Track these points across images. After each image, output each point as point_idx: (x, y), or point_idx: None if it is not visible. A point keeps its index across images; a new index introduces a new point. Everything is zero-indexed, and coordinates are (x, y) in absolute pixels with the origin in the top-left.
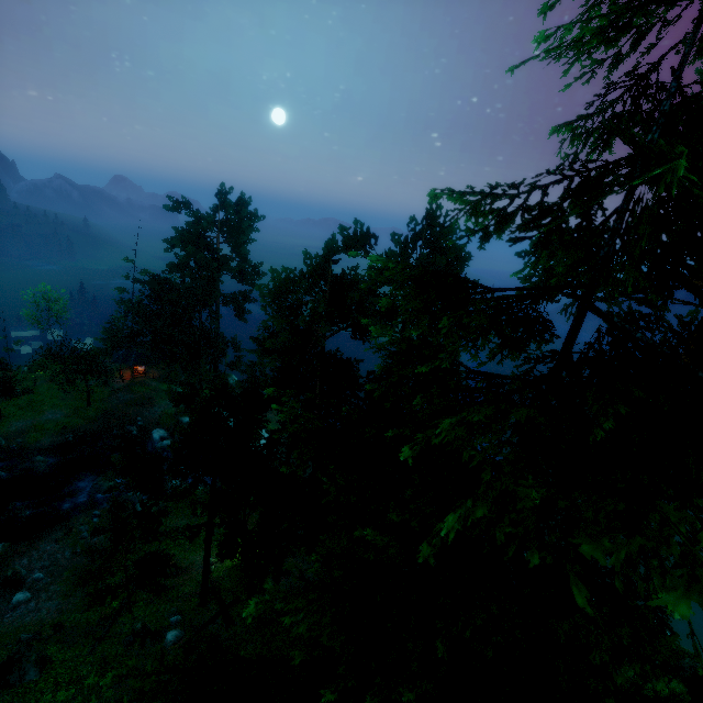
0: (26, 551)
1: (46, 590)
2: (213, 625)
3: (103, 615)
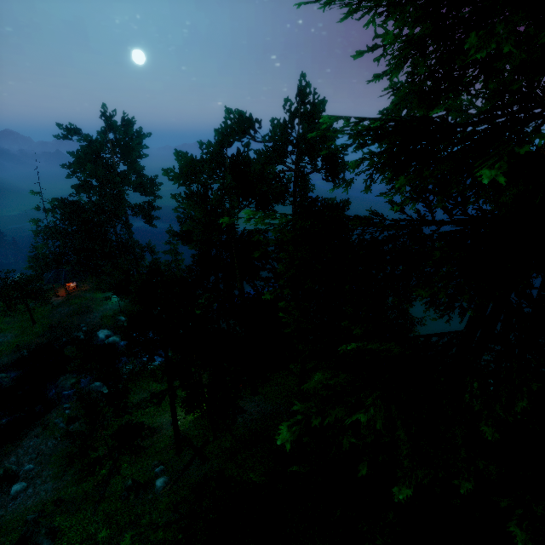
0: (12, 451)
1: (39, 476)
2: (192, 465)
3: (96, 482)
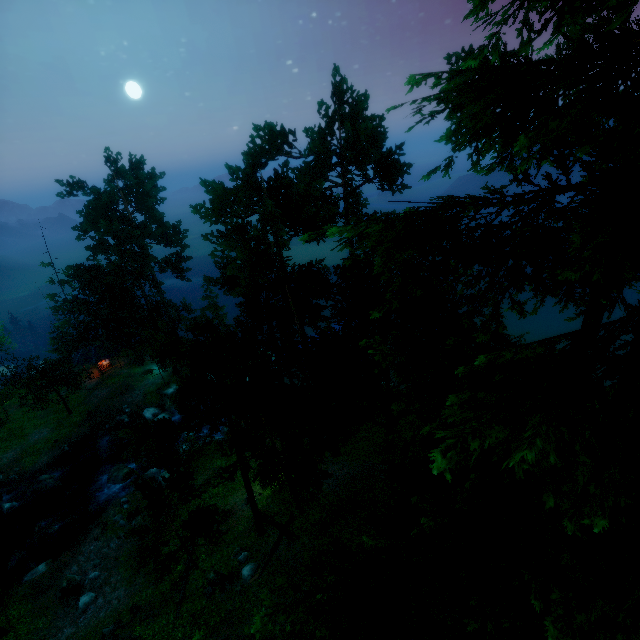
0: (72, 559)
1: (108, 583)
2: (280, 546)
3: (173, 581)
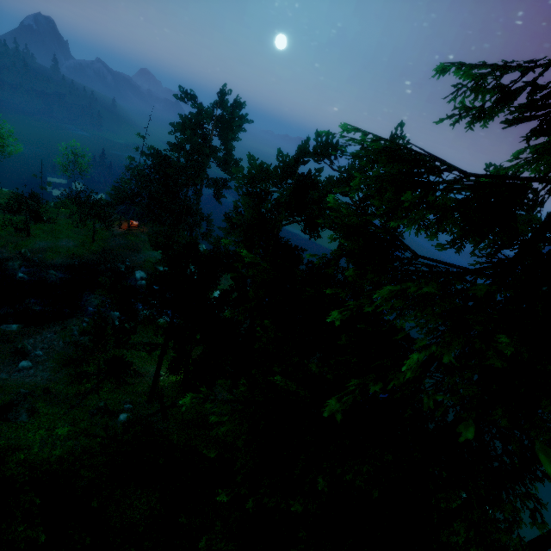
0: (33, 334)
1: (43, 364)
2: (154, 417)
3: (79, 391)
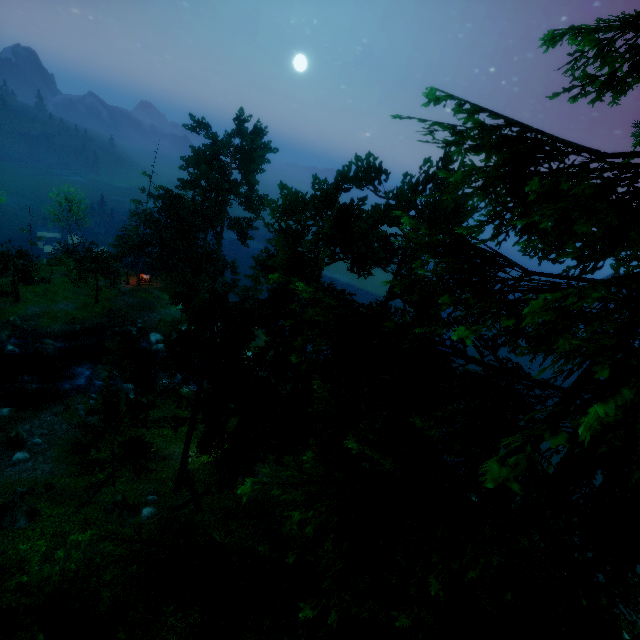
0: (29, 419)
1: (43, 454)
2: (184, 509)
3: (89, 484)
